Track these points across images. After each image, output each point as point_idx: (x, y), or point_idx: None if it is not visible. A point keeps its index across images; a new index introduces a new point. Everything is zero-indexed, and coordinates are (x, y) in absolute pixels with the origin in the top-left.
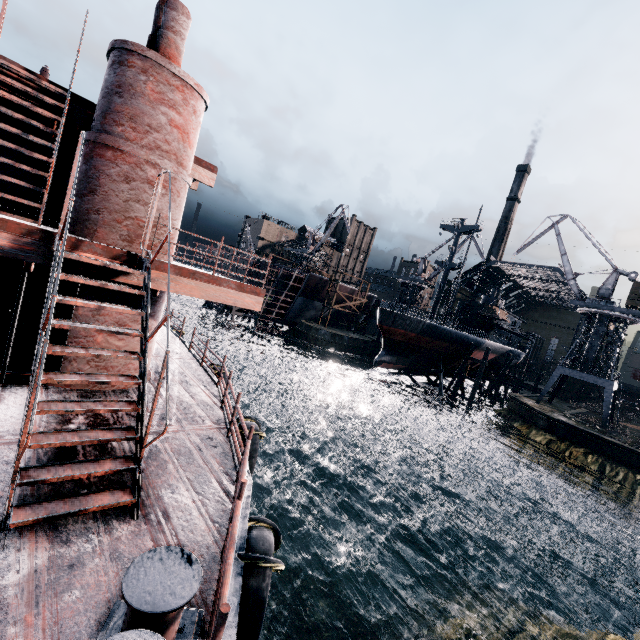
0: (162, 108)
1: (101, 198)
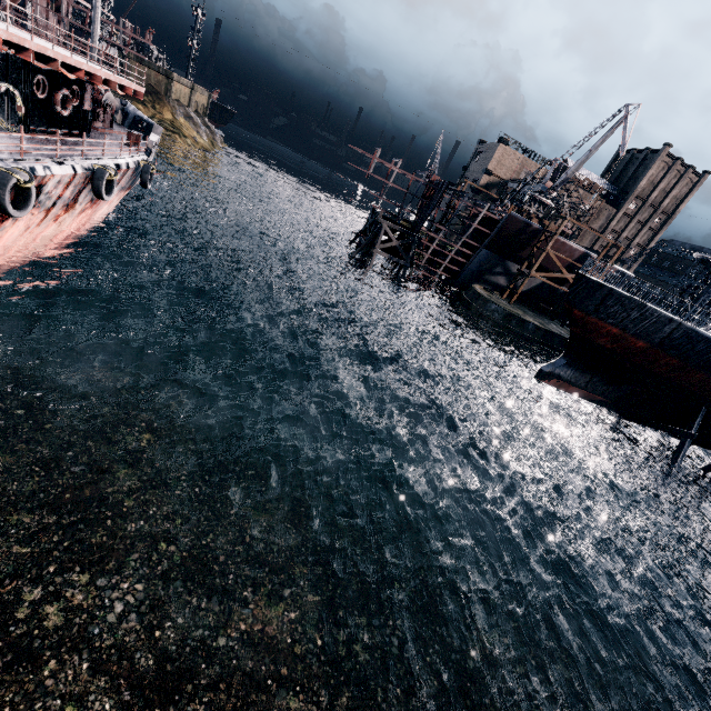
0: None
1: None
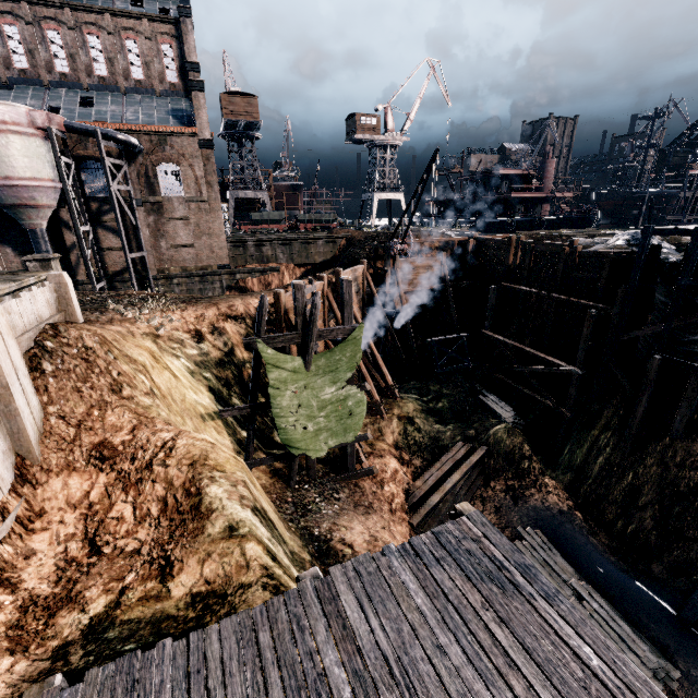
0: (551, 167)
1: (544, 186)
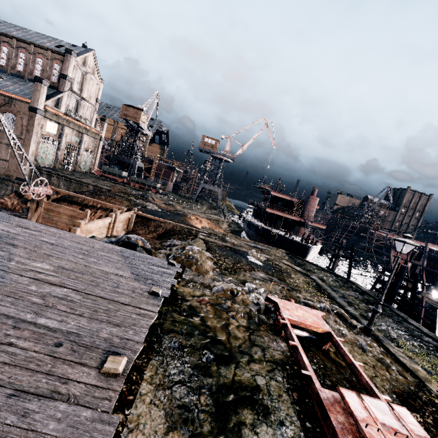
0: (313, 202)
1: (305, 214)
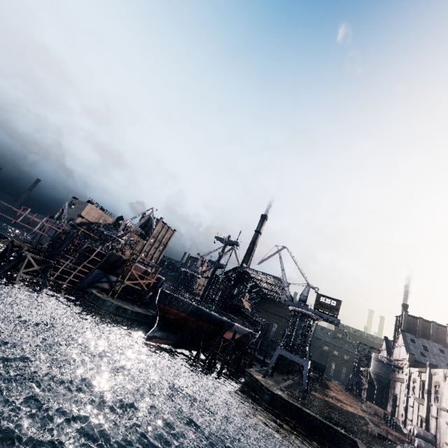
0: None
1: None
